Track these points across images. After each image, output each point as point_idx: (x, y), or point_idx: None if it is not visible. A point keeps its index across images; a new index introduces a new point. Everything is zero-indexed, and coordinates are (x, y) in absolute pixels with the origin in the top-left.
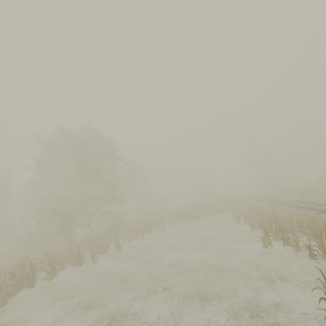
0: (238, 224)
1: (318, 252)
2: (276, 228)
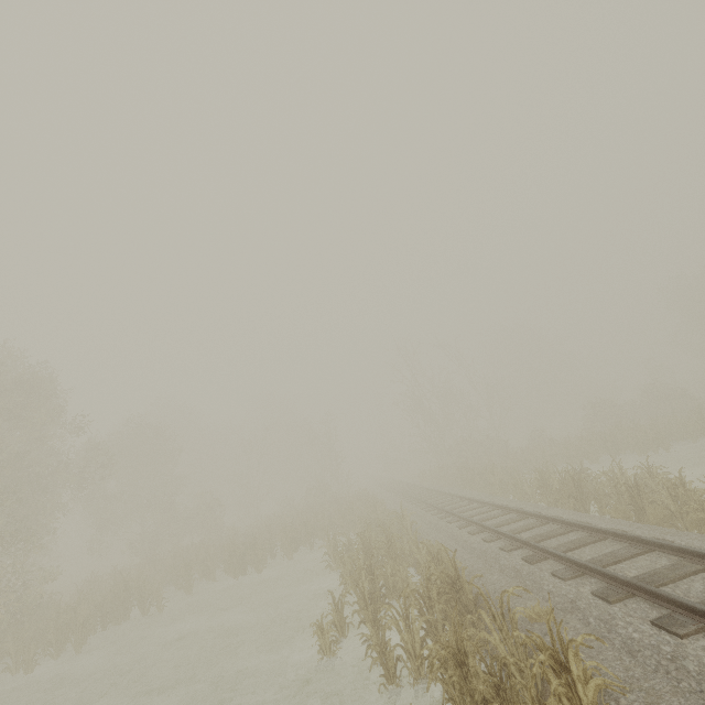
0: (335, 572)
1: (405, 664)
2: (372, 588)
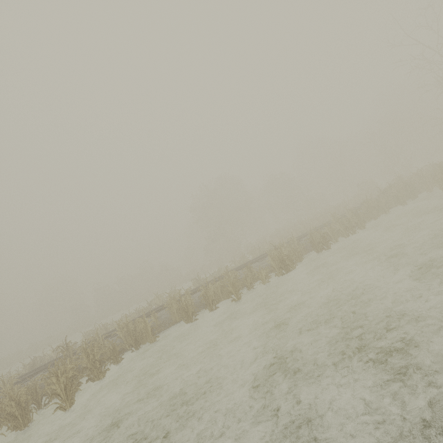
0: None
1: None
2: None
